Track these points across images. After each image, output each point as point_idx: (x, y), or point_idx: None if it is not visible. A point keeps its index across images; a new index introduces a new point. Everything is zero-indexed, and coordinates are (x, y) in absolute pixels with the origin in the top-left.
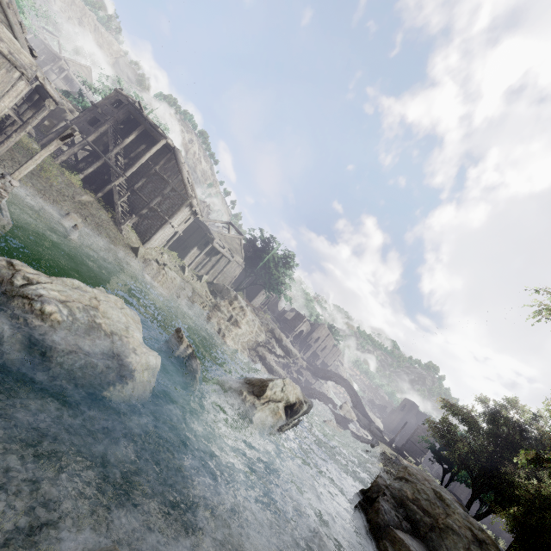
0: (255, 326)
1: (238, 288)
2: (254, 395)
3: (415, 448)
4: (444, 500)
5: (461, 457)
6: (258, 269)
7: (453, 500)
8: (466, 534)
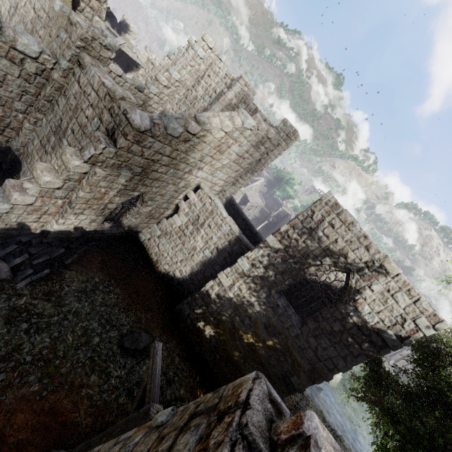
0: None
1: None
2: None
3: None
4: None
5: None
6: None
7: None
8: None
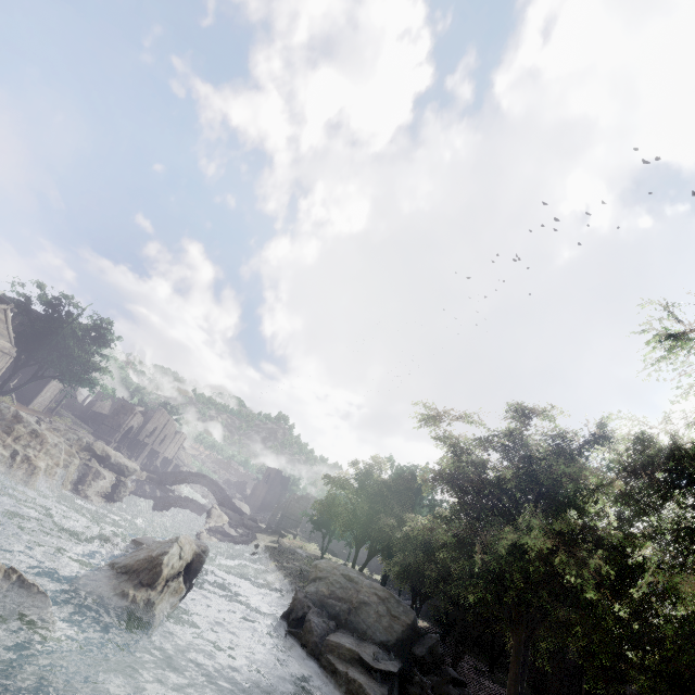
0: (61, 453)
1: (2, 392)
2: (144, 586)
3: (291, 522)
4: (353, 580)
5: (345, 523)
6: (44, 352)
7: (358, 575)
8: (374, 600)
